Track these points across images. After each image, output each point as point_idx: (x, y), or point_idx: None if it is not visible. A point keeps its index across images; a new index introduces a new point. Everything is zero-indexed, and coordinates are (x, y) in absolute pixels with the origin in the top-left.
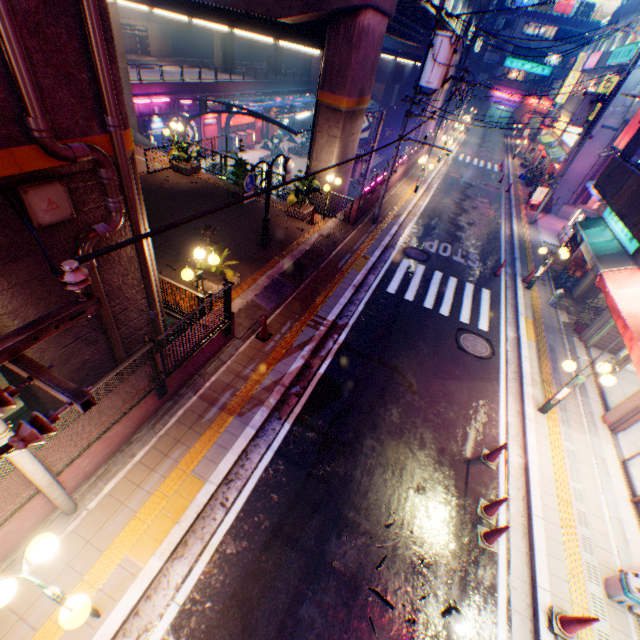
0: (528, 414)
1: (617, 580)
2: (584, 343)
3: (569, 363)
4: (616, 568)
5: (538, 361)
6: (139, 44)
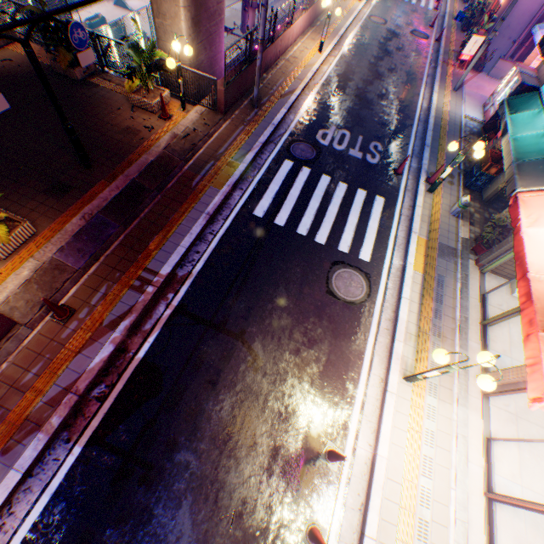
0: (391, 386)
1: None
2: (480, 268)
3: (441, 357)
4: None
5: (420, 302)
6: None
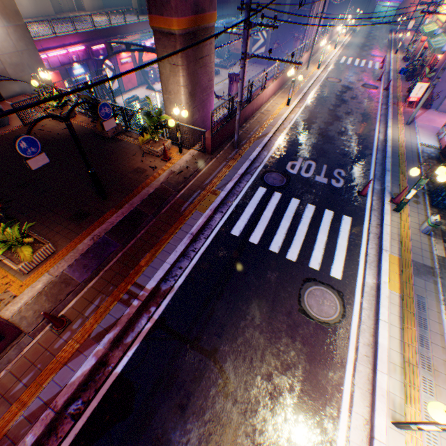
0: (378, 431)
1: None
2: None
3: (440, 414)
4: None
5: (401, 326)
6: (76, 2)
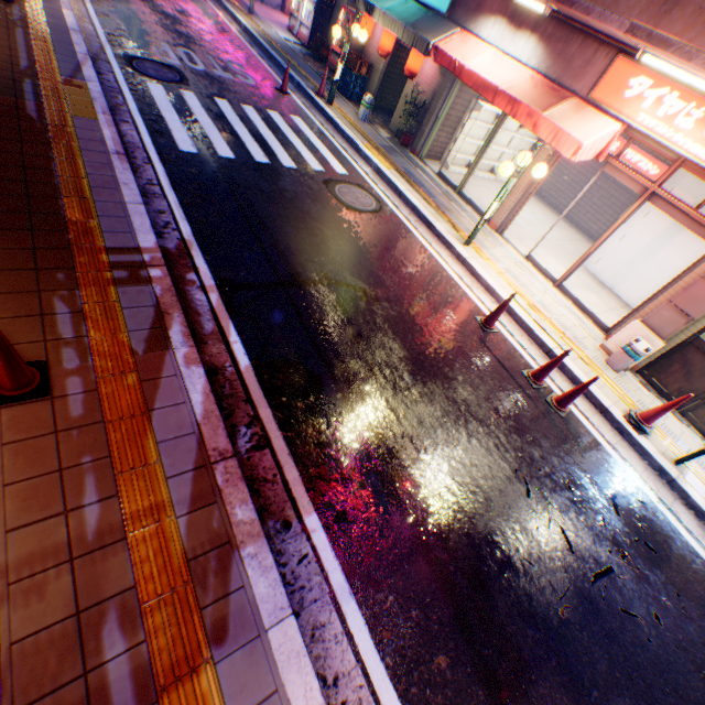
0: (464, 254)
1: (623, 355)
2: (419, 156)
3: (510, 165)
4: (597, 346)
5: (416, 191)
6: None
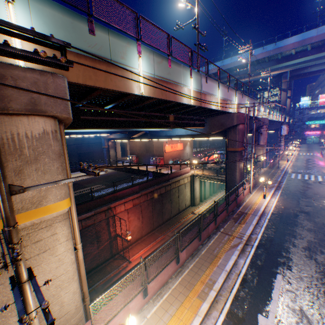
0: None
1: None
2: None
3: None
4: None
5: None
6: None
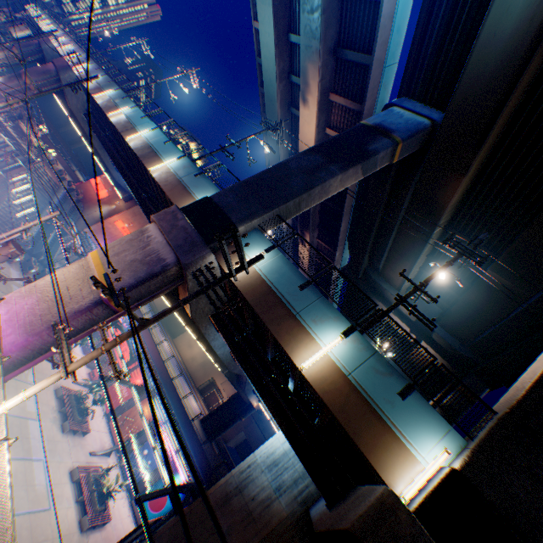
0: None
1: None
2: None
3: None
4: None
5: None
6: None
